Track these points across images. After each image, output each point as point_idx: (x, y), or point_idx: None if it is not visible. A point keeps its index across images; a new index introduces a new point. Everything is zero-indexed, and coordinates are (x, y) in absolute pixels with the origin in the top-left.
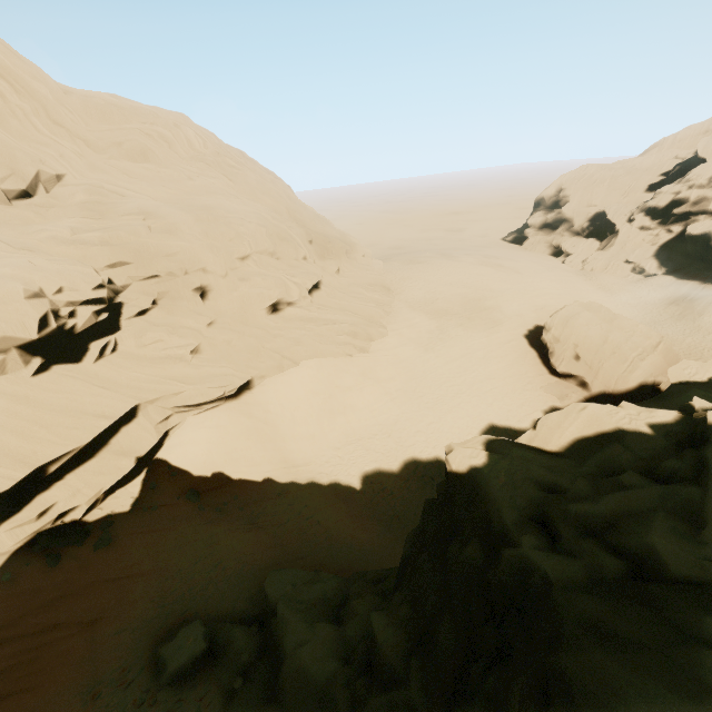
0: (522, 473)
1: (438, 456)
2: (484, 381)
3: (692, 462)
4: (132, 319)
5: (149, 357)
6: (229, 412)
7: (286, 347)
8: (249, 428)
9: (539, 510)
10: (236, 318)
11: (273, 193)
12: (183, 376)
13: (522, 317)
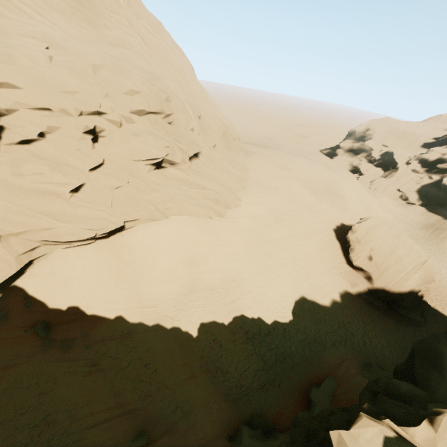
0: None
1: (261, 316)
2: (303, 259)
3: None
4: (13, 146)
5: (25, 187)
6: (98, 250)
7: (161, 201)
8: (113, 268)
9: None
10: (122, 167)
11: (178, 66)
12: (57, 212)
13: (333, 215)
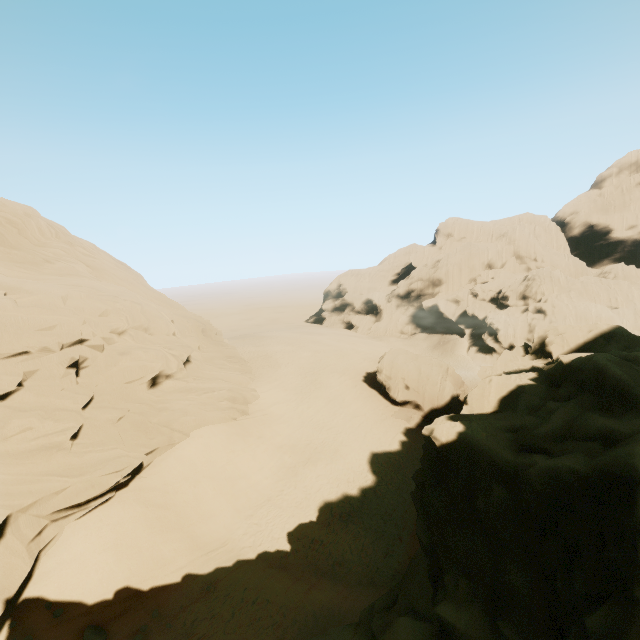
0: (490, 427)
1: (345, 493)
2: (352, 419)
3: (572, 385)
4: None
5: (13, 452)
6: (123, 504)
7: (174, 419)
8: (151, 519)
9: (518, 444)
10: (116, 395)
11: (130, 279)
12: (63, 468)
13: (355, 368)
